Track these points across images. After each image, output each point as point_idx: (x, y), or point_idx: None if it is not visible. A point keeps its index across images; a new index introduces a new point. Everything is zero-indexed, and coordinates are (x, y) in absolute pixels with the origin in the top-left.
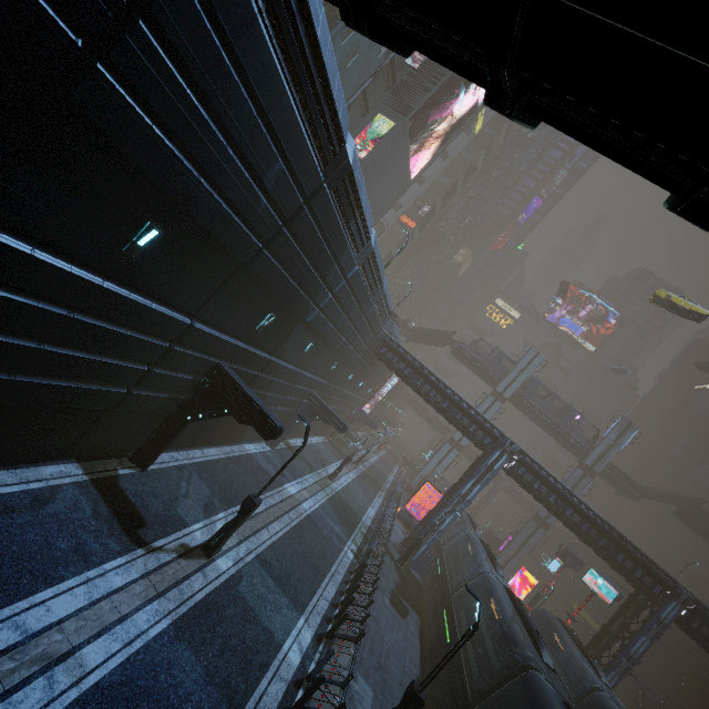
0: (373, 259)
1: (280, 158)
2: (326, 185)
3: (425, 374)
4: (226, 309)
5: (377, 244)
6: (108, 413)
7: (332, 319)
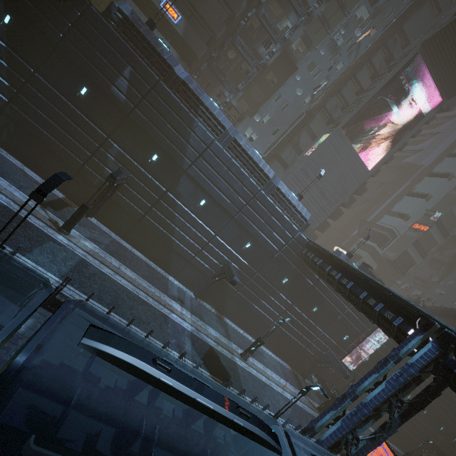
0: (240, 147)
1: (130, 67)
2: (162, 82)
3: (333, 261)
4: (126, 140)
5: (245, 141)
6: (78, 176)
7: (213, 181)
